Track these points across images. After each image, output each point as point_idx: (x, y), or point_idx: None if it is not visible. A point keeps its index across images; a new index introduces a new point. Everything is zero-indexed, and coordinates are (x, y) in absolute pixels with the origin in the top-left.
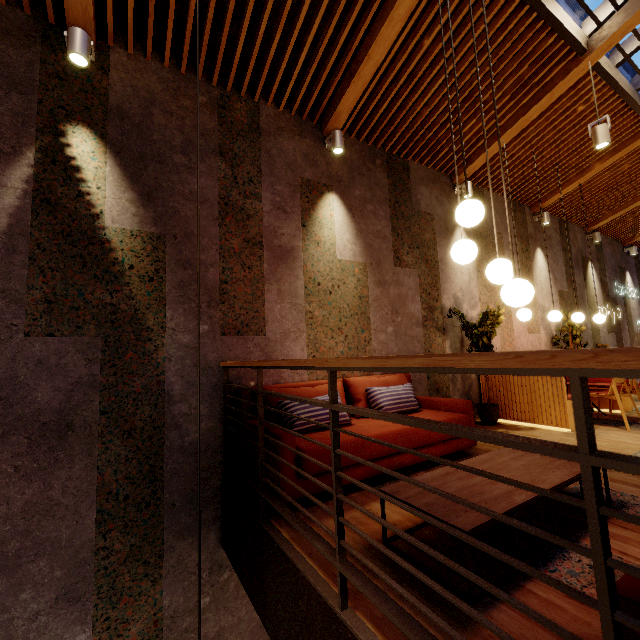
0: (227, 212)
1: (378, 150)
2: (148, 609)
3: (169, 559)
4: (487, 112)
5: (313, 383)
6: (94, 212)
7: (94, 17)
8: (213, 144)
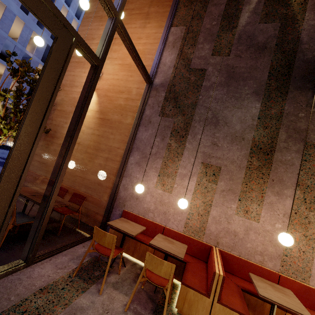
0: None
1: None
2: (279, 107)
3: (290, 95)
4: None
5: None
6: None
7: None
8: None
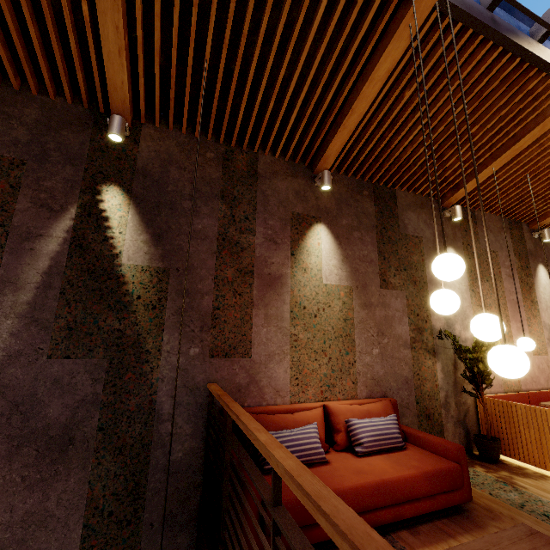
0: (224, 246)
1: (365, 182)
2: None
3: None
4: (474, 144)
5: (293, 407)
6: (115, 252)
7: (131, 105)
8: (216, 190)
